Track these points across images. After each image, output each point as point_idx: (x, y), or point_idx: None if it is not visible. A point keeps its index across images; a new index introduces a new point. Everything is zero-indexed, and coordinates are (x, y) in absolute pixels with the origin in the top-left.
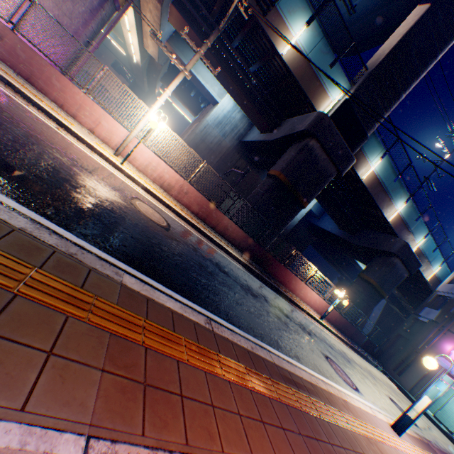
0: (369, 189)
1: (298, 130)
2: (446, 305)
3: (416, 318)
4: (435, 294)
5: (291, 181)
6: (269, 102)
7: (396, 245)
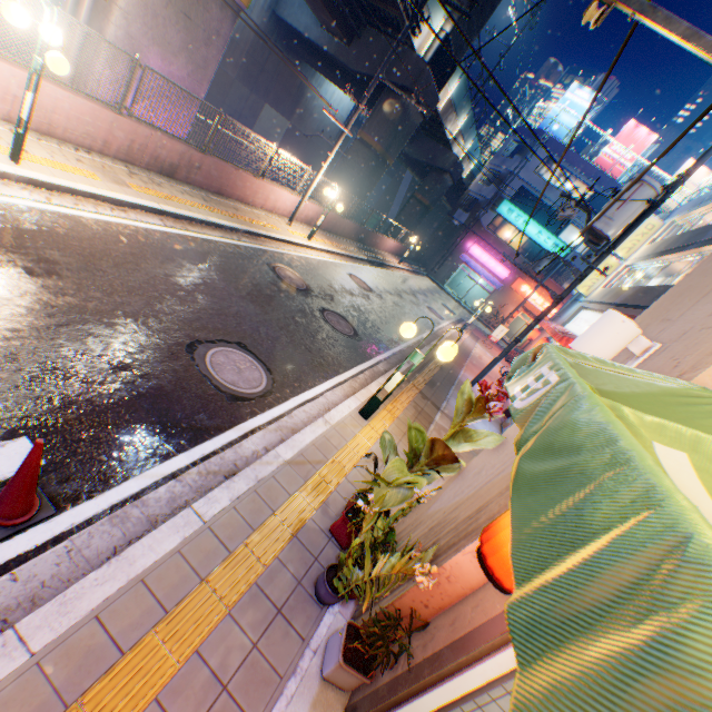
0: (442, 116)
1: (395, 82)
2: (474, 210)
3: (450, 221)
4: (467, 196)
5: (386, 149)
6: (349, 1)
7: (450, 162)
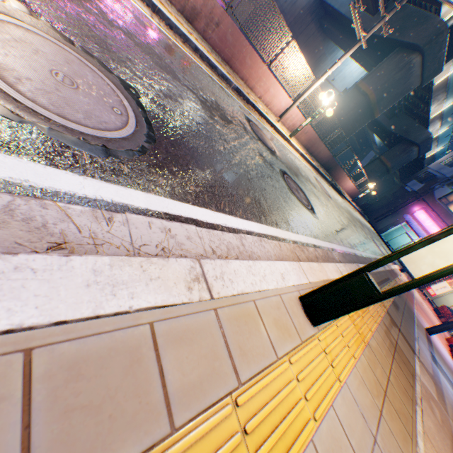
0: (434, 92)
1: (408, 41)
2: (430, 182)
3: (402, 187)
4: (425, 171)
5: (377, 100)
6: None
7: (423, 137)
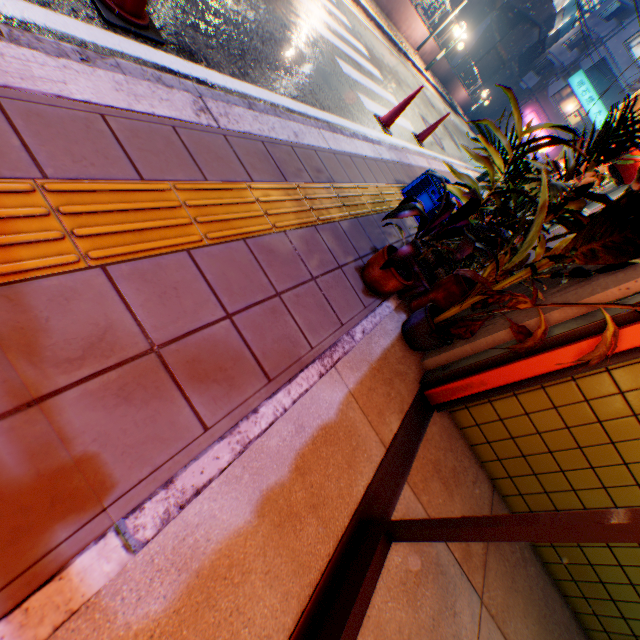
0: None
1: None
2: (546, 75)
3: (517, 84)
4: (545, 58)
5: None
6: None
7: (546, 15)
